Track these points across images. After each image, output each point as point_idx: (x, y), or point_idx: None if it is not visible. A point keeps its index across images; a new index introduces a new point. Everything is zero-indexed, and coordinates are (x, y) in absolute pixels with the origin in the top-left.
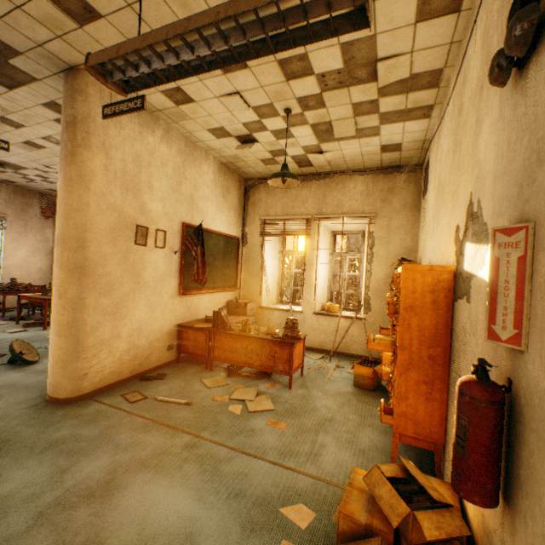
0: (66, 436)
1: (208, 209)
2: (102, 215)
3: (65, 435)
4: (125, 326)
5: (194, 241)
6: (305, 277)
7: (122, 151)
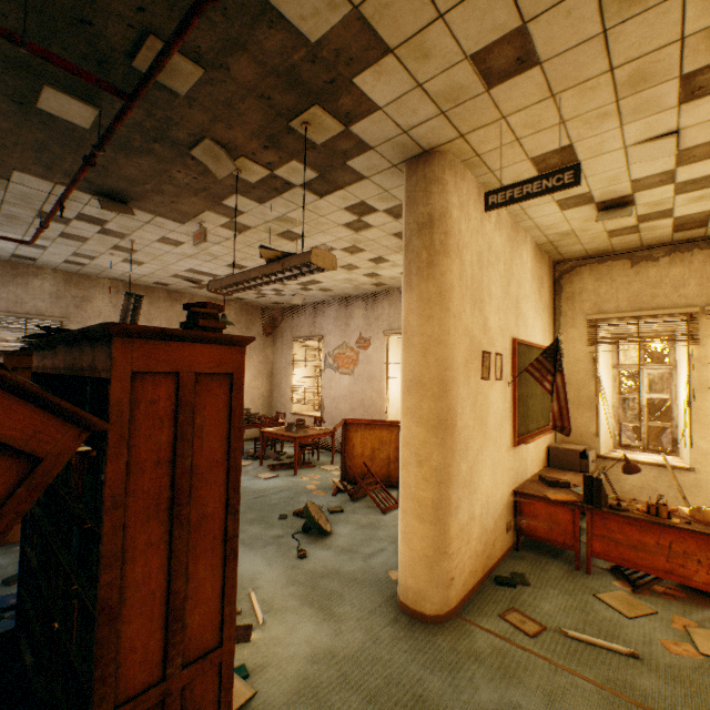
0: (500, 705)
1: (528, 314)
2: (458, 344)
3: (495, 702)
4: (476, 501)
5: (545, 366)
6: (692, 409)
7: (469, 250)
